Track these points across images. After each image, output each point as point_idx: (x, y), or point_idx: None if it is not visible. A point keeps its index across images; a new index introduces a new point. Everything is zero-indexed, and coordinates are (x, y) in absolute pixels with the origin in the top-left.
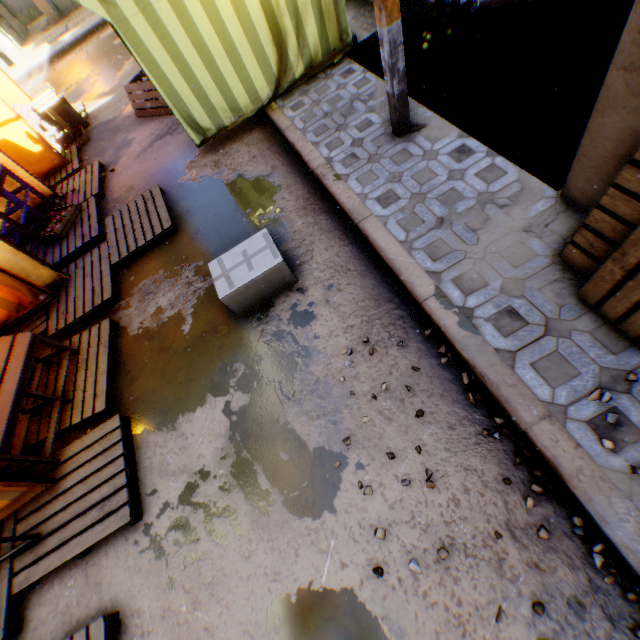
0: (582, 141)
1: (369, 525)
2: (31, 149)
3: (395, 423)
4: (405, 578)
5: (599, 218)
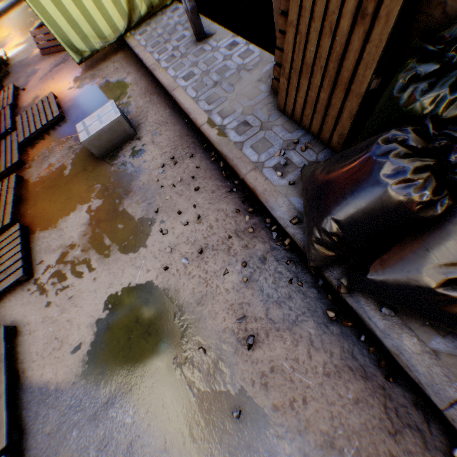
0: (274, 16)
1: (164, 249)
2: None
3: (184, 196)
4: (180, 269)
5: (279, 56)
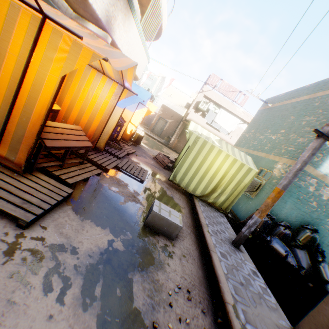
0: (313, 309)
1: None
2: (127, 131)
3: None
4: None
5: None
